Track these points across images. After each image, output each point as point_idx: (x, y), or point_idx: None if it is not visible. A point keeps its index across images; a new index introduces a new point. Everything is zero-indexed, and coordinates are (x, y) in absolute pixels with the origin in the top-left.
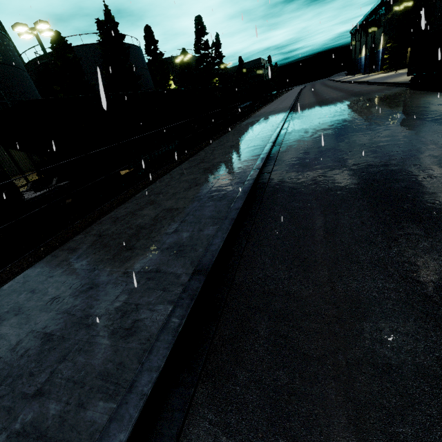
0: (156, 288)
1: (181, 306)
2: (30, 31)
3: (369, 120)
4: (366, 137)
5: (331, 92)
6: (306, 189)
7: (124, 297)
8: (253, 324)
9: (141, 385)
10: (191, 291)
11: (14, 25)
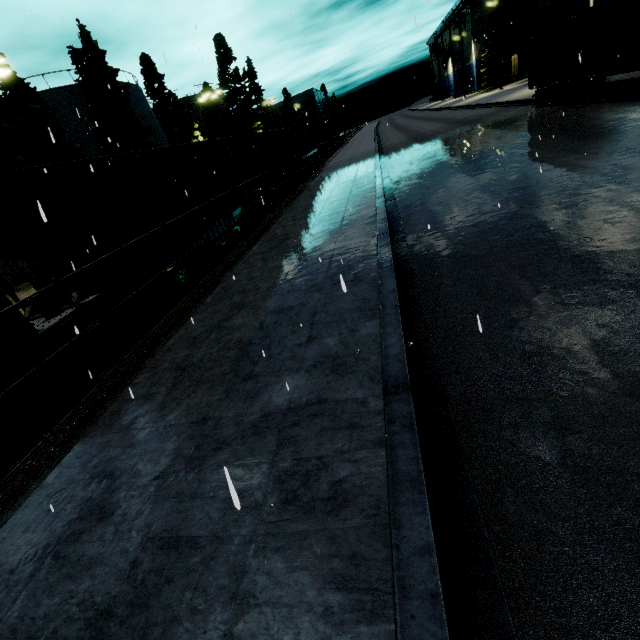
0: (336, 427)
1: (401, 444)
2: None
3: (506, 150)
4: (516, 172)
5: (423, 125)
6: (475, 250)
7: (289, 451)
8: (525, 449)
9: (418, 581)
10: (403, 420)
11: None
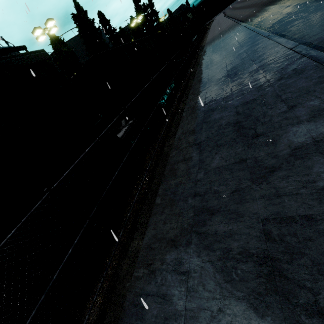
0: None
1: None
2: (43, 33)
3: None
4: None
5: None
6: None
7: None
8: None
9: None
10: None
11: (33, 31)
